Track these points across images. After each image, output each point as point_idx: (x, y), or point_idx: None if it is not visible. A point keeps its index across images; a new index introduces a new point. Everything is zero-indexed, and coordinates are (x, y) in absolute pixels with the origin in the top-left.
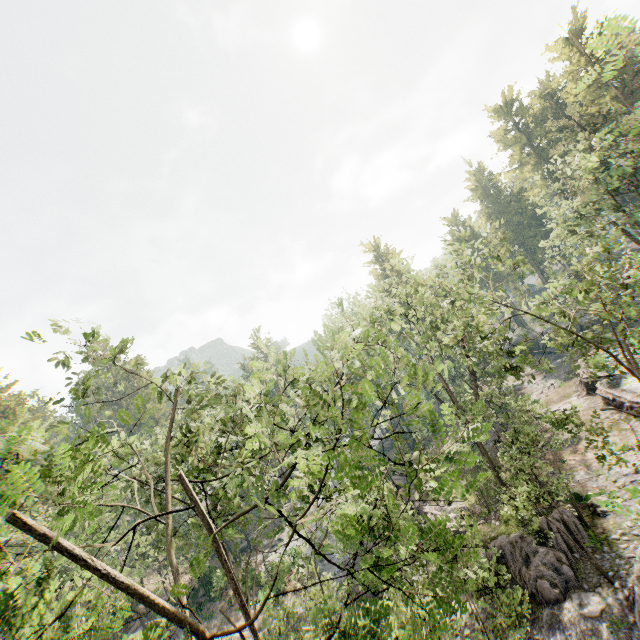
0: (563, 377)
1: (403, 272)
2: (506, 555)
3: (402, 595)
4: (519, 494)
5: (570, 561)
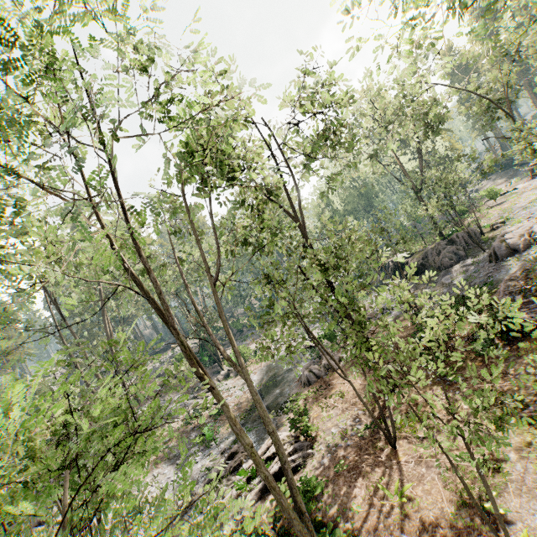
0: (522, 177)
1: (390, 109)
2: (428, 255)
3: (367, 292)
4: (430, 205)
5: (465, 250)
